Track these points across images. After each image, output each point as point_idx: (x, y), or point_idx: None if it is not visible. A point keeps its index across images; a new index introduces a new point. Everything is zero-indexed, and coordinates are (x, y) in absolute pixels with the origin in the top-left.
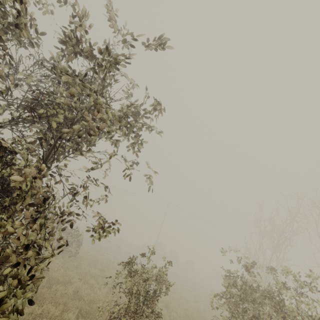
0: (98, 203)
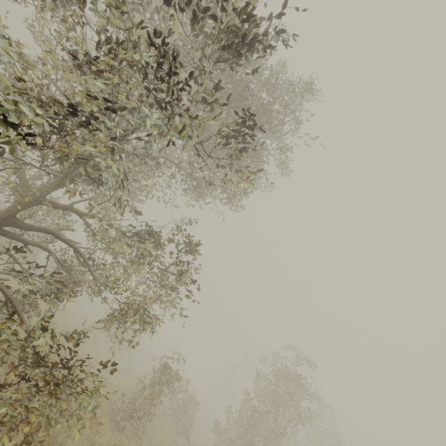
0: None
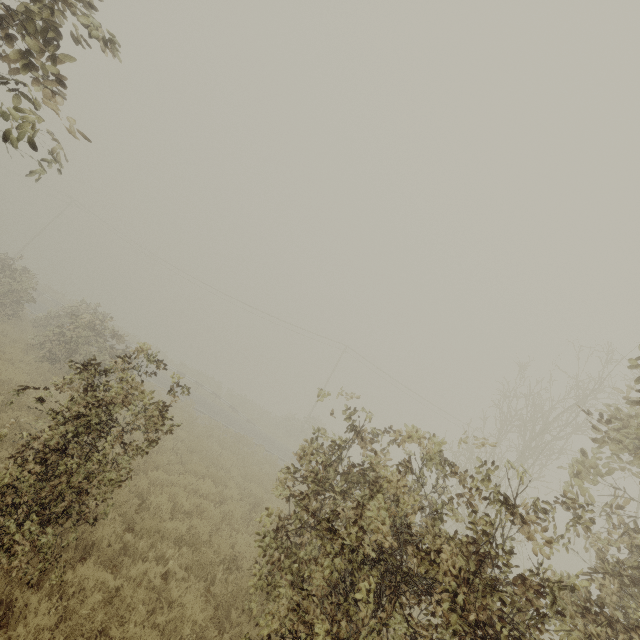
0: None
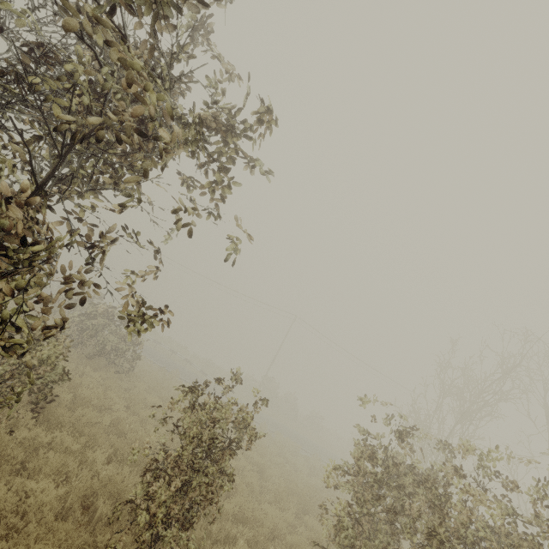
0: (143, 277)
